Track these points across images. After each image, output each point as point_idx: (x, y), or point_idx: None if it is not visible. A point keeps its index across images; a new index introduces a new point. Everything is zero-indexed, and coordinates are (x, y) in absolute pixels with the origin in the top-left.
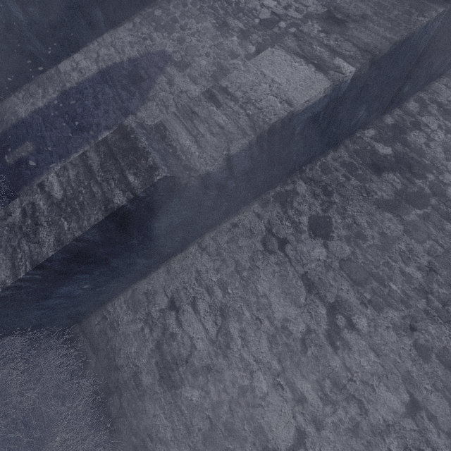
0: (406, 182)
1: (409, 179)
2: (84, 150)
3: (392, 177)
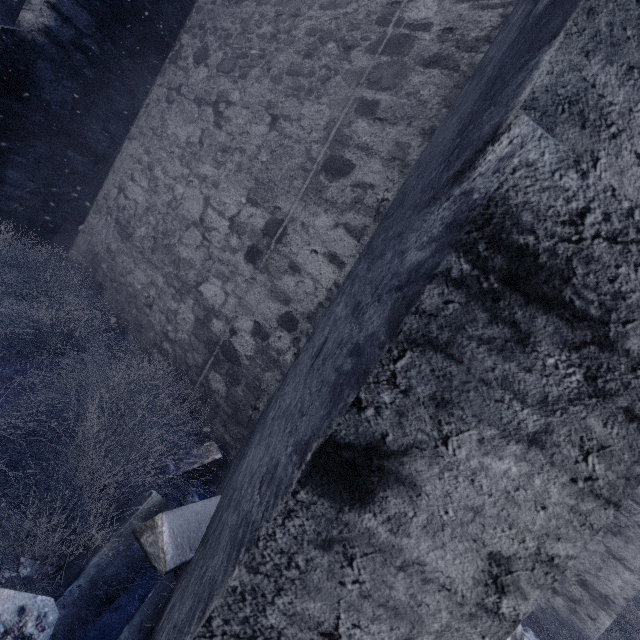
0: None
1: None
2: None
3: None
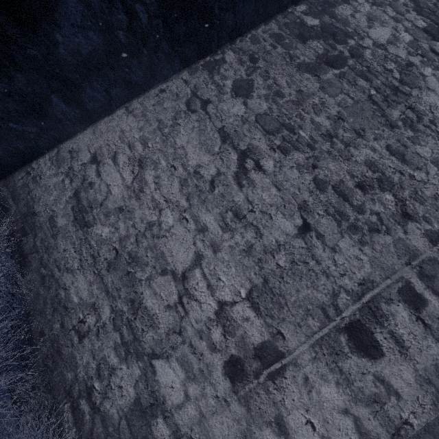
0: (329, 47)
1: (331, 45)
2: None
3: (316, 44)
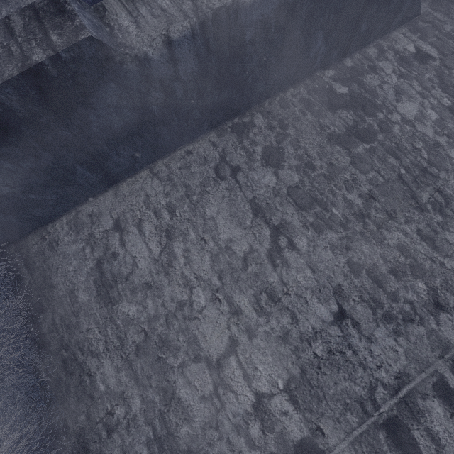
0: (358, 119)
1: (360, 116)
2: None
3: (346, 115)
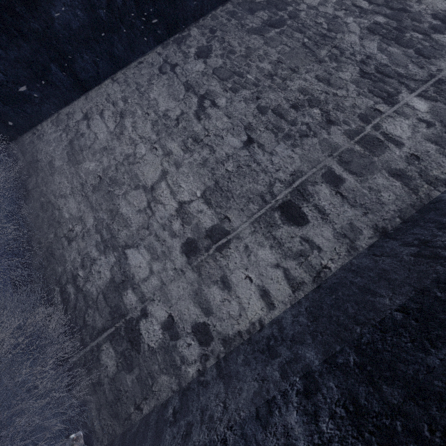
0: (272, 14)
1: (274, 13)
2: None
3: (262, 14)
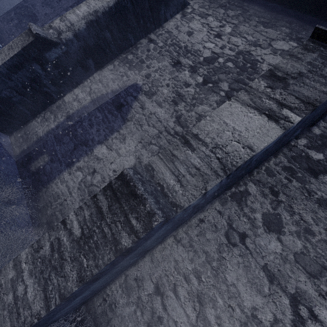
0: None
1: None
2: (84, 160)
3: None
